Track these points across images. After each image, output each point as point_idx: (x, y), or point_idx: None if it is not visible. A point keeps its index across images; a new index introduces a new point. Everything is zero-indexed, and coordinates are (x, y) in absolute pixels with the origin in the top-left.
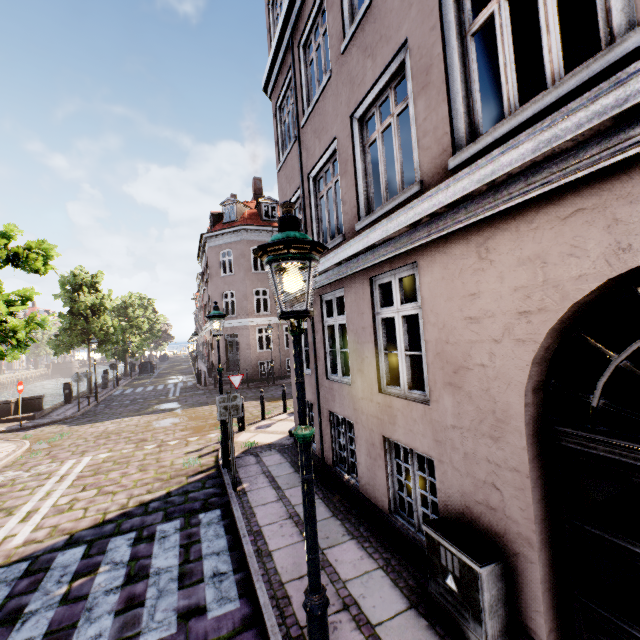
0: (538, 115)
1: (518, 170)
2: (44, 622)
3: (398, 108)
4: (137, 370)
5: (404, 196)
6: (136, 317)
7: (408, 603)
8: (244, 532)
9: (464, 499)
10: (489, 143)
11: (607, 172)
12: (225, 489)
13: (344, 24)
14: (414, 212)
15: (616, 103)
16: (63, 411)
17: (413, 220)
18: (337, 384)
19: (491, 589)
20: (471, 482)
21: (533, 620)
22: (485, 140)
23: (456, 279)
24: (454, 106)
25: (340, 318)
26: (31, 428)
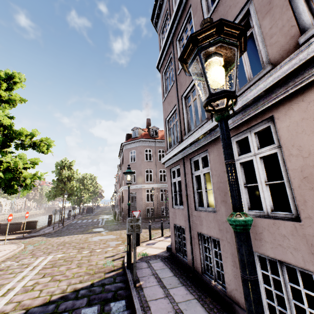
0: None
1: None
2: None
3: None
4: (85, 212)
5: (257, 77)
6: (87, 184)
7: None
8: None
9: None
10: None
11: None
12: (128, 284)
13: (203, 16)
14: (273, 77)
15: None
16: (45, 230)
17: (272, 82)
18: (204, 213)
19: None
20: None
21: None
22: None
23: None
24: (296, 10)
25: (205, 169)
26: (28, 237)
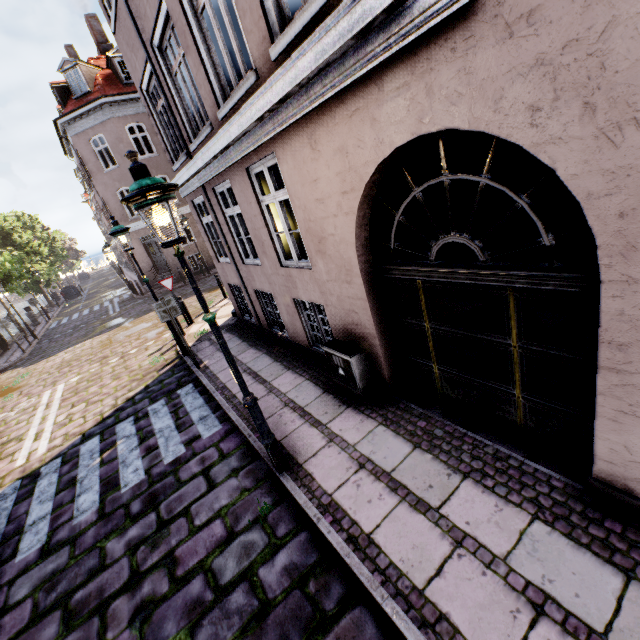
0: (319, 14)
1: (313, 74)
2: (95, 478)
3: None
4: (61, 298)
5: (246, 85)
6: (27, 242)
7: (323, 391)
8: (213, 390)
9: (343, 324)
10: (293, 38)
11: (365, 79)
12: (191, 370)
13: None
14: (255, 109)
15: (349, 28)
16: (7, 358)
17: (257, 117)
18: (252, 267)
19: (359, 367)
20: (344, 313)
21: (383, 374)
22: (289, 34)
23: (303, 168)
24: None
25: (236, 208)
26: None
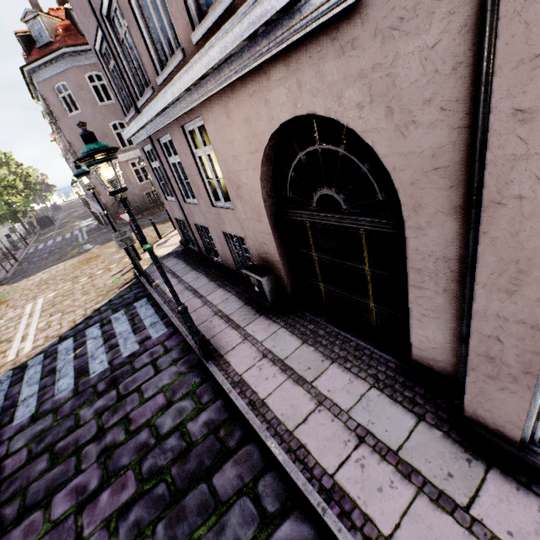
0: (224, 14)
1: (221, 62)
2: (71, 367)
3: None
4: (37, 226)
5: (177, 61)
6: (3, 177)
7: (244, 303)
8: (162, 303)
9: (258, 253)
10: (207, 30)
11: (258, 69)
12: (146, 287)
13: None
14: (183, 82)
15: (241, 33)
16: None
17: (184, 88)
18: (192, 205)
19: (269, 285)
20: (258, 244)
21: (286, 291)
22: (204, 26)
23: (222, 131)
24: None
25: (177, 157)
26: None
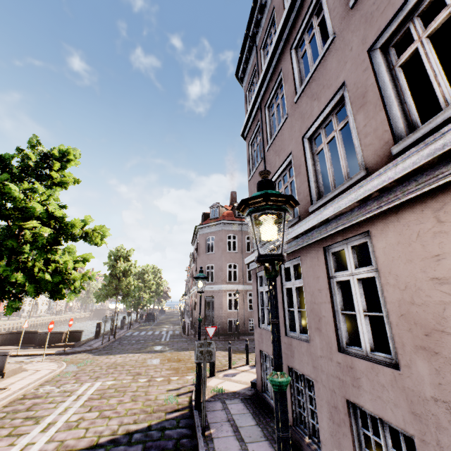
0: None
1: None
2: None
3: (340, 125)
4: (144, 318)
5: (351, 181)
6: (149, 280)
7: None
8: None
9: None
10: (432, 128)
11: None
12: (195, 431)
13: (296, 87)
14: (364, 189)
15: None
16: (92, 343)
17: (363, 195)
18: (295, 340)
19: None
20: None
21: None
22: (427, 127)
23: (414, 242)
24: (390, 112)
25: (297, 282)
26: (70, 353)
